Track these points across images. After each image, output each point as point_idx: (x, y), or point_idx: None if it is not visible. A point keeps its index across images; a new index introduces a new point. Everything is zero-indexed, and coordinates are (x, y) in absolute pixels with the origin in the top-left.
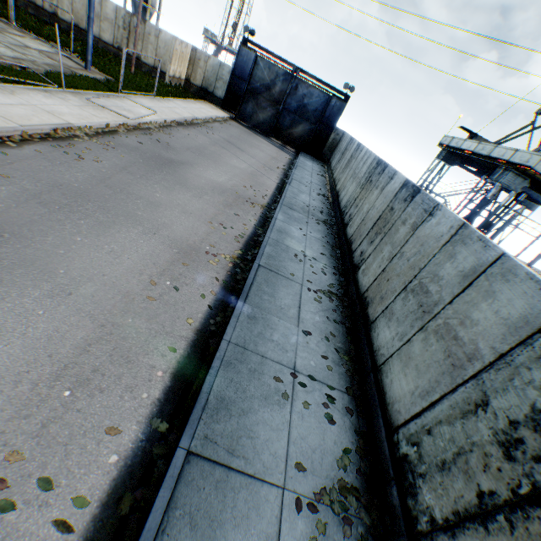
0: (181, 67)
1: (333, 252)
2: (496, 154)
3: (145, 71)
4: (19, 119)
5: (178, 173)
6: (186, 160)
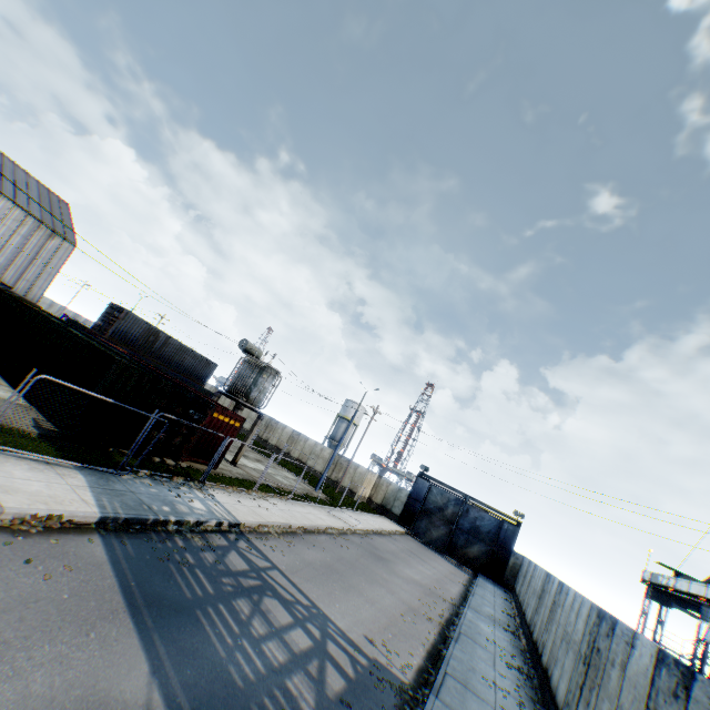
0: (367, 488)
1: (522, 652)
2: (692, 589)
3: (340, 490)
4: (314, 521)
5: (389, 565)
6: (389, 558)
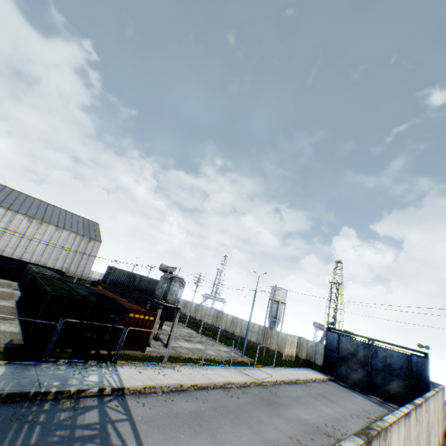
0: (292, 348)
1: None
2: None
3: (271, 353)
4: (214, 378)
5: (278, 408)
6: (285, 402)
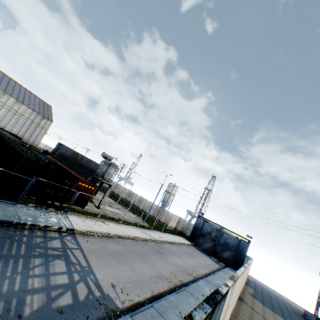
0: (174, 223)
1: None
2: None
3: (160, 223)
4: (128, 233)
5: (164, 256)
6: (168, 253)
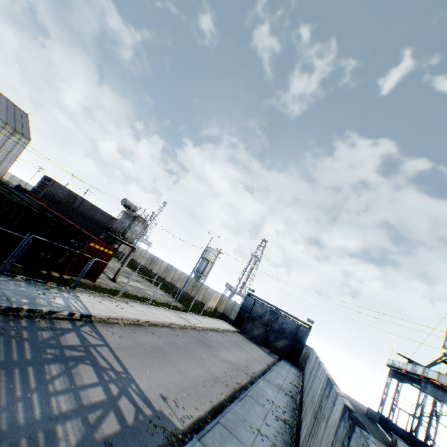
0: (214, 302)
1: (293, 409)
2: (416, 370)
3: (196, 303)
4: (161, 318)
5: (211, 350)
6: (214, 345)
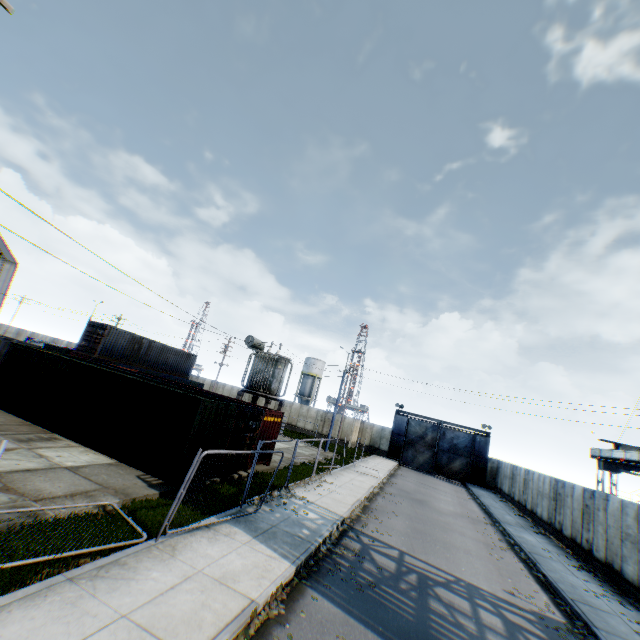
0: (355, 434)
1: (564, 550)
2: None
3: (334, 442)
4: (363, 486)
5: (431, 506)
6: (423, 498)
